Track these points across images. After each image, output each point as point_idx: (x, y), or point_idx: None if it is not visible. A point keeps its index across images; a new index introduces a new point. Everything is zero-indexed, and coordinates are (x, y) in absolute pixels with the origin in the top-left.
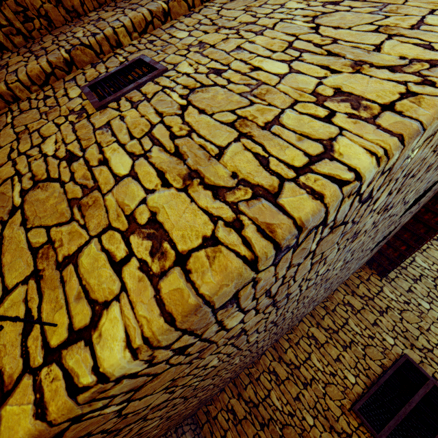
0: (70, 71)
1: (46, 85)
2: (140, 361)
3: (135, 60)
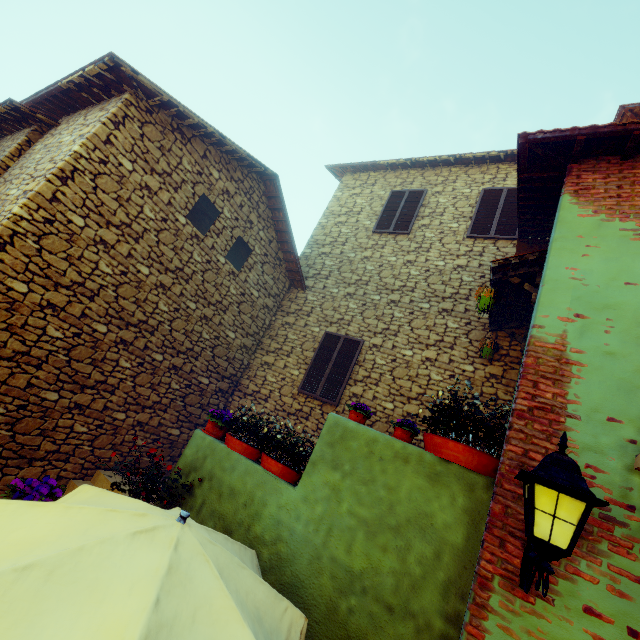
0: None
1: None
2: None
3: None
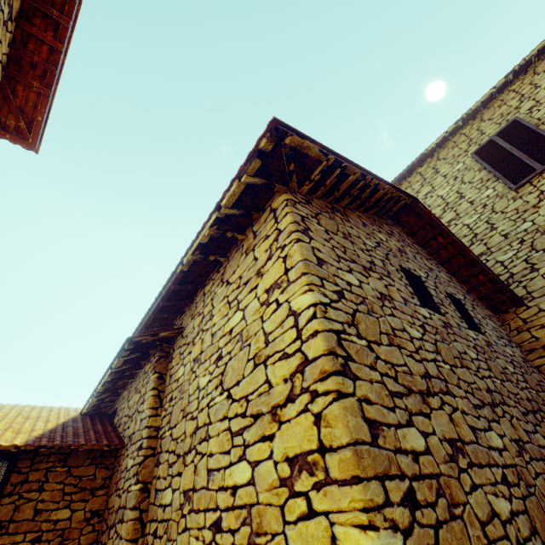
0: None
1: None
2: None
3: None
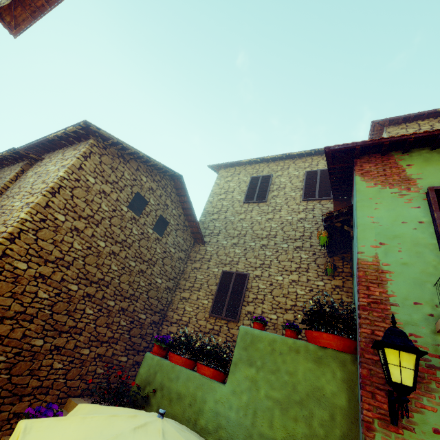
0: None
1: None
2: None
3: None
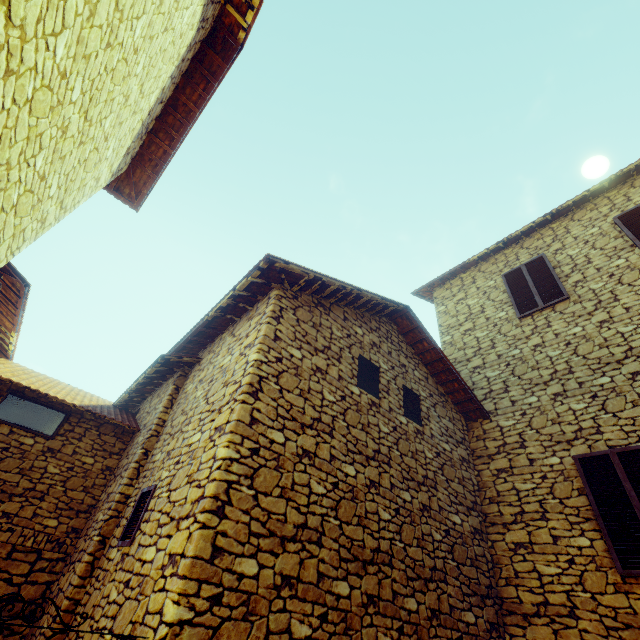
0: (105, 545)
1: (93, 572)
2: (185, 608)
3: (140, 496)
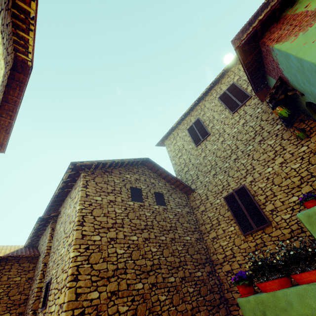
0: (36, 313)
1: None
2: None
3: (46, 285)
